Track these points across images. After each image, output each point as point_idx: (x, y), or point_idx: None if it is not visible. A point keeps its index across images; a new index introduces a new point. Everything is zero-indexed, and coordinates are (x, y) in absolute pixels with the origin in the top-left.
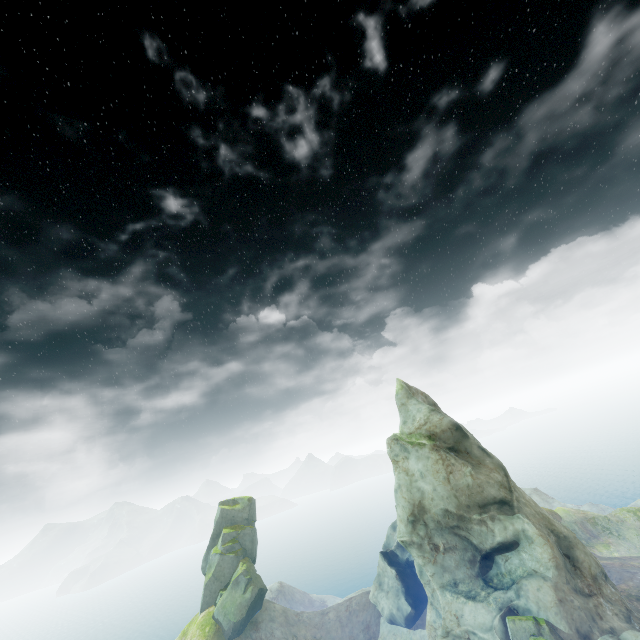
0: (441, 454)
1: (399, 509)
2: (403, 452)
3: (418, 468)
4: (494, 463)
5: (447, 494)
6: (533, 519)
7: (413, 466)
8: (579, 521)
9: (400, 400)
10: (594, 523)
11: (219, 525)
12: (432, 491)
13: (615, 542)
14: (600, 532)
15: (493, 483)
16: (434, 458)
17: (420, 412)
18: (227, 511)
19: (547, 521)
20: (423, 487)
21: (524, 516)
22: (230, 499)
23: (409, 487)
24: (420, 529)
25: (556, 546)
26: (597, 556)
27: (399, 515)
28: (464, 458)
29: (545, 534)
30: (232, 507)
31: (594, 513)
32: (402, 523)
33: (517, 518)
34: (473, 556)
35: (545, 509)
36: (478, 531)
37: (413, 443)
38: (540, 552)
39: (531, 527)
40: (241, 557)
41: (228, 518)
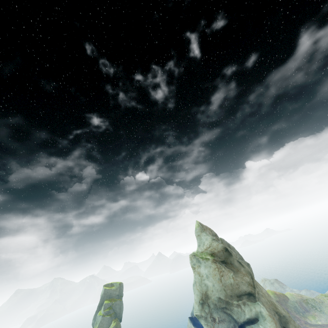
0: (217, 265)
1: (195, 296)
2: (197, 263)
3: (205, 272)
4: (245, 270)
5: (220, 288)
6: (266, 305)
7: (202, 271)
8: (298, 301)
9: (197, 233)
10: (307, 302)
11: (103, 298)
12: (212, 286)
13: (318, 315)
14: (310, 308)
15: (244, 282)
16: (213, 267)
17: (207, 240)
18: (107, 290)
19: (274, 306)
20: (207, 283)
21: (261, 303)
22: (109, 283)
23: (200, 283)
24: (206, 308)
25: (278, 322)
26: (308, 323)
27: (195, 299)
28: (229, 267)
29: (272, 314)
30: (110, 288)
31: (307, 296)
32: (196, 304)
33: (257, 304)
34: (234, 326)
35: (280, 293)
36: (236, 311)
37: (203, 258)
38: (269, 326)
39: (264, 310)
40: (113, 318)
41: (108, 294)
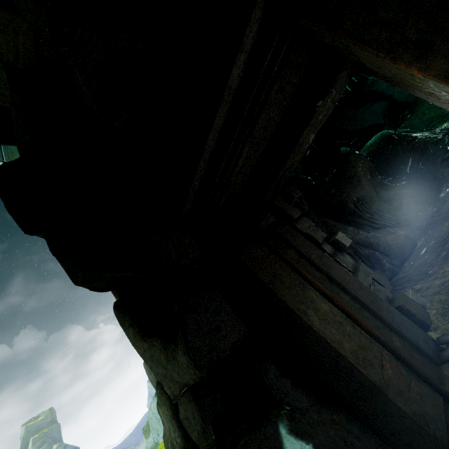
0: None
1: None
2: None
3: None
4: None
5: None
6: None
7: None
8: None
9: None
10: None
11: (26, 439)
12: None
13: None
14: None
15: None
16: None
17: None
18: (32, 425)
19: None
20: None
21: None
22: (32, 418)
23: None
24: None
25: None
26: None
27: None
28: None
29: None
30: (35, 421)
31: None
32: None
33: None
34: None
35: None
36: None
37: None
38: None
39: None
40: (53, 443)
41: (33, 429)
